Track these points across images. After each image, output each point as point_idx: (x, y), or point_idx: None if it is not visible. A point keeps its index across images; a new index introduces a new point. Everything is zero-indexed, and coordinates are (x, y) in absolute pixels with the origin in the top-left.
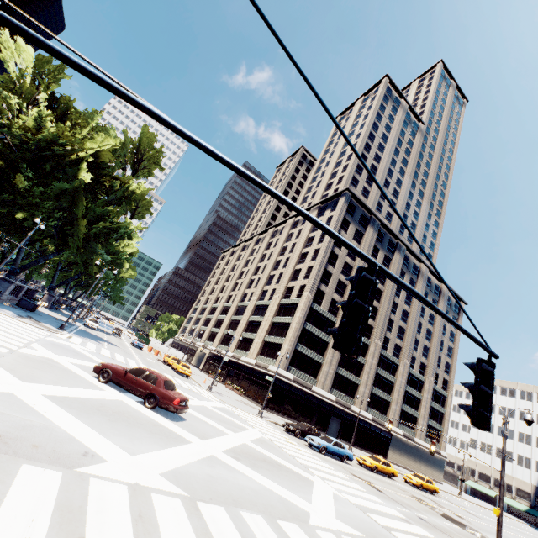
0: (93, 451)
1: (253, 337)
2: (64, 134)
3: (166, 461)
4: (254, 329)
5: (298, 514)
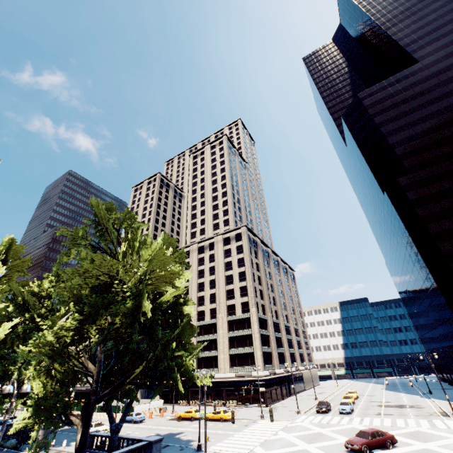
0: None
1: (214, 354)
2: (179, 284)
3: None
4: (209, 347)
5: None
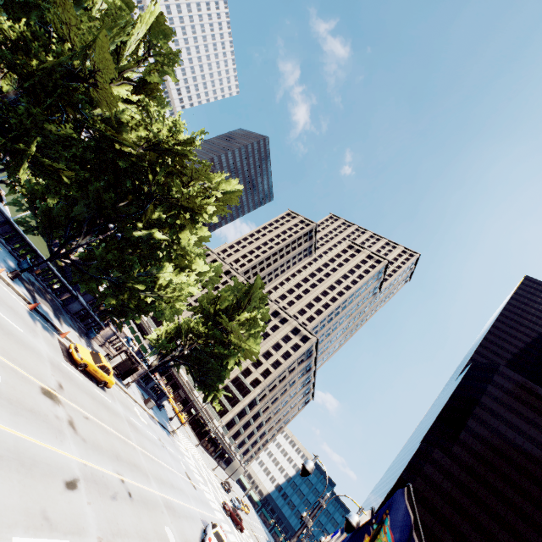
0: None
1: None
2: None
3: None
4: None
5: None
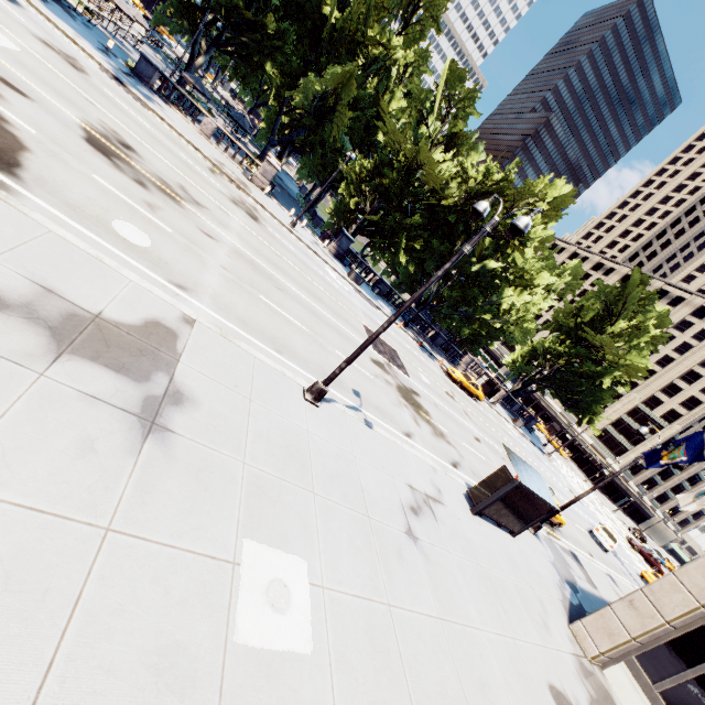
0: None
1: None
2: None
3: None
4: None
5: None
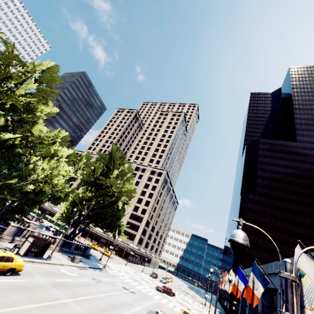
0: (196, 313)
1: None
2: None
3: (194, 310)
4: None
5: (200, 310)
